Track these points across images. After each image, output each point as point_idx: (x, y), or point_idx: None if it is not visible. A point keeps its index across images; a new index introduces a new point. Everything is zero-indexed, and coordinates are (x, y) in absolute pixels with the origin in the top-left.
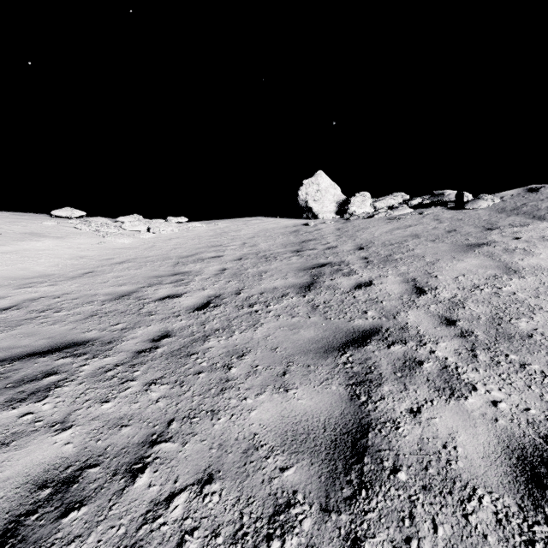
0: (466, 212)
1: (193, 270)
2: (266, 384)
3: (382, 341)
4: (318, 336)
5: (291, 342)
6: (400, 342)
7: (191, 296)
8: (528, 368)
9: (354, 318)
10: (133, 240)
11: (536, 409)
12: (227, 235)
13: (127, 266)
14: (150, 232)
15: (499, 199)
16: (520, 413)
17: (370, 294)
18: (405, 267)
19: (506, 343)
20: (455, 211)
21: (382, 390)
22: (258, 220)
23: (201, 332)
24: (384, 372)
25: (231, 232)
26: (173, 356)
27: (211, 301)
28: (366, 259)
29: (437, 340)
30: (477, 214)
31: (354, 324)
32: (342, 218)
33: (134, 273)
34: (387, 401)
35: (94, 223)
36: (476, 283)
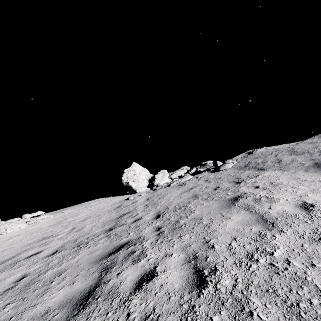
0: (221, 172)
1: None
2: None
3: None
4: None
5: None
6: None
7: None
8: None
9: None
10: None
11: None
12: (65, 221)
13: None
14: None
15: (236, 161)
16: None
17: (148, 300)
18: (187, 236)
19: None
20: (215, 172)
21: None
22: (97, 201)
23: None
24: None
25: (70, 218)
26: None
27: None
28: (158, 230)
29: None
30: (227, 172)
31: None
32: (152, 189)
33: None
34: None
35: None
36: (249, 250)
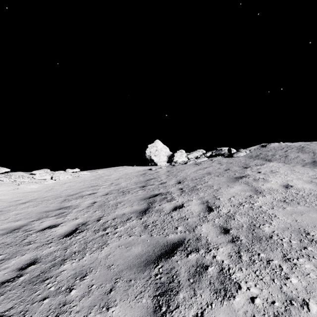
0: (233, 159)
1: (73, 204)
2: (94, 303)
3: (184, 251)
4: (143, 251)
5: (123, 259)
6: (195, 251)
7: (65, 225)
8: (271, 263)
9: (169, 234)
10: (39, 185)
11: (278, 301)
12: (102, 178)
13: (28, 205)
14: (52, 179)
15: (248, 151)
16: (269, 306)
17: (181, 213)
18: (202, 193)
19: (258, 244)
20: (228, 158)
21: (178, 298)
22: (123, 168)
23: (62, 256)
24: (181, 279)
25: (105, 176)
26: (30, 283)
27: (78, 228)
28: (181, 190)
29: (217, 246)
30: (239, 159)
31: (168, 238)
32: (170, 165)
33: (30, 210)
34: (180, 309)
35: (13, 176)
36: (240, 201)
